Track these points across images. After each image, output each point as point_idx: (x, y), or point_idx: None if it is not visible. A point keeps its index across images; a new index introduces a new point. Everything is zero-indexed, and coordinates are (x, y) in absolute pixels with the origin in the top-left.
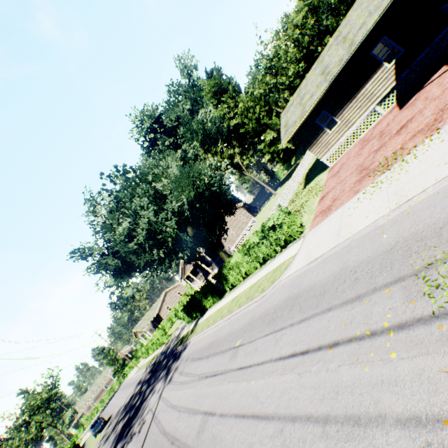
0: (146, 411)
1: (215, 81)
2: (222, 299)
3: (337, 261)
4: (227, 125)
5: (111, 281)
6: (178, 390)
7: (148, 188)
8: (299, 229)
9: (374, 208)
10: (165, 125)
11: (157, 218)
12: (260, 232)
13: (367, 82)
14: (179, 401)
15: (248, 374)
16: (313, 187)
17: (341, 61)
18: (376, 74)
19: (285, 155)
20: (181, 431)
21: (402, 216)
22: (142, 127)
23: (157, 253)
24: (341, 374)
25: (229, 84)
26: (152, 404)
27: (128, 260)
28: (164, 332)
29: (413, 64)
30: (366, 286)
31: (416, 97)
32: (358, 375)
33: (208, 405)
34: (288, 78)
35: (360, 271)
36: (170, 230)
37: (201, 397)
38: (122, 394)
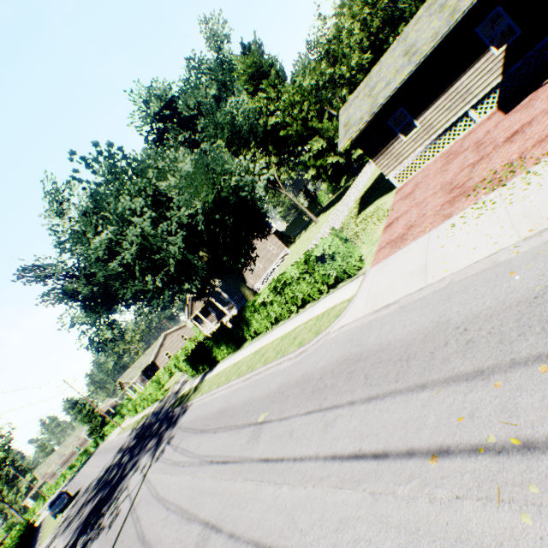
0: (123, 497)
1: (254, 59)
2: (241, 350)
3: (428, 311)
4: (264, 124)
5: (82, 316)
6: (169, 475)
7: (144, 184)
8: (357, 264)
9: (486, 237)
10: (180, 113)
11: (157, 230)
12: (302, 264)
13: (465, 73)
14: (169, 492)
15: (278, 473)
16: (374, 213)
17: (437, 36)
18: (478, 63)
19: (335, 173)
20: (167, 546)
21: (547, 248)
22: (147, 112)
23: (152, 281)
24: (466, 516)
25: (271, 66)
26: (133, 487)
27: (109, 287)
28: (159, 386)
29: (529, 54)
30: (494, 356)
31: (533, 97)
32: (507, 528)
33: (211, 512)
34: (349, 70)
35: (477, 330)
36: (174, 249)
37: (201, 495)
38: (97, 461)
